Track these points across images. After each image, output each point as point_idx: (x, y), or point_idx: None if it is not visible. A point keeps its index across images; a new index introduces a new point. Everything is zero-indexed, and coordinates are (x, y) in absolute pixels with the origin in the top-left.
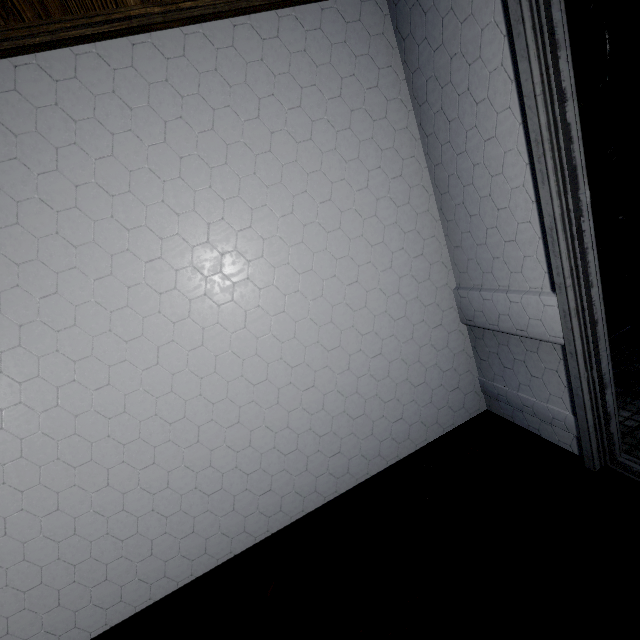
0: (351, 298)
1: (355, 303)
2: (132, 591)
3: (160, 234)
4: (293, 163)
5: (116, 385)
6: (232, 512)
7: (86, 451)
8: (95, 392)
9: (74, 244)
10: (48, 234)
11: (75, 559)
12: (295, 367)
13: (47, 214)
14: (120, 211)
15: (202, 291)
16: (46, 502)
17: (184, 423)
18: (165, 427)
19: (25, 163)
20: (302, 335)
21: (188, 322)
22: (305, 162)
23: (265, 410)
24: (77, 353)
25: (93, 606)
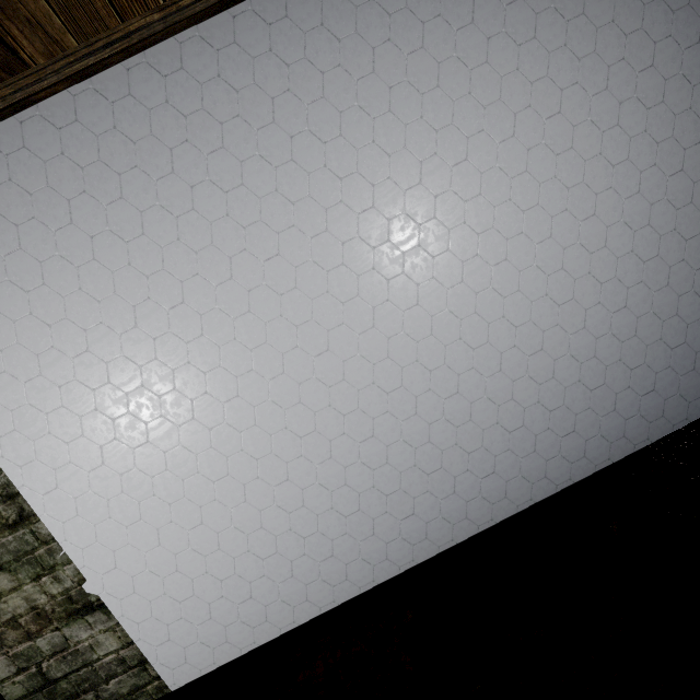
0: (673, 193)
1: (678, 199)
2: (436, 529)
3: (466, 132)
4: (609, 25)
5: (424, 305)
6: (533, 454)
7: (397, 376)
8: (405, 313)
9: (387, 152)
10: (365, 144)
11: (387, 489)
12: (604, 283)
13: (365, 122)
14: (429, 110)
15: (507, 195)
16: (363, 427)
17: (486, 349)
18: (468, 353)
19: (346, 69)
20: (613, 243)
21: (492, 233)
22: (623, 21)
23: (570, 336)
24: (389, 271)
25: (401, 540)
